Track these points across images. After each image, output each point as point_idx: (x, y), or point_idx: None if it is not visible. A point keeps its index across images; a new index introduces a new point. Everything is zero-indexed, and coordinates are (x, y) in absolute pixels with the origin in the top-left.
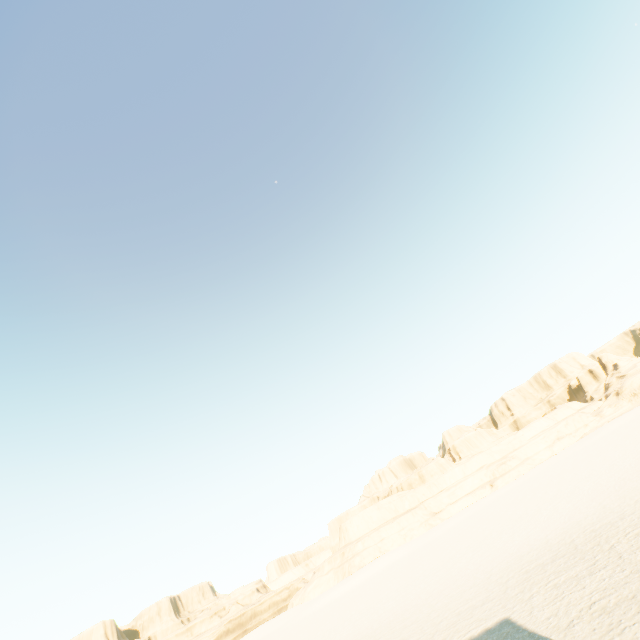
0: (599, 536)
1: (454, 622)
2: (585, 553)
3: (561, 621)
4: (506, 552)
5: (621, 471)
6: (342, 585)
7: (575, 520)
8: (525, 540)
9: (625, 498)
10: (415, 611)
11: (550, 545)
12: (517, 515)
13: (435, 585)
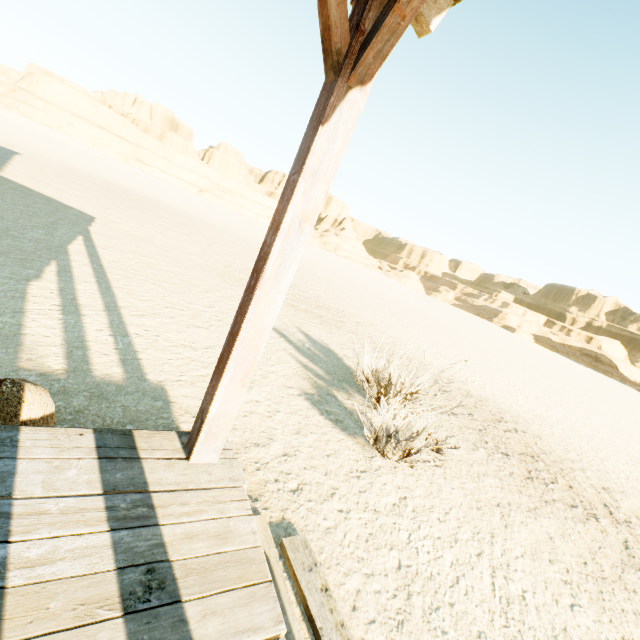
0: (145, 198)
1: None
2: (122, 190)
3: (36, 165)
4: (108, 176)
5: (230, 223)
6: None
7: (163, 200)
8: (129, 184)
9: (195, 214)
10: None
11: (126, 187)
12: (164, 192)
13: (38, 145)
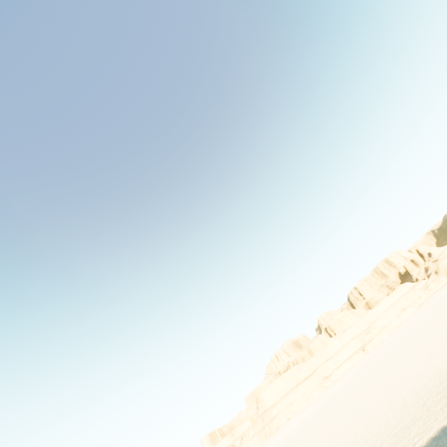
0: None
1: (395, 441)
2: None
3: None
4: (408, 386)
5: None
6: (268, 444)
7: None
8: (419, 375)
9: None
10: (350, 444)
11: (446, 372)
12: (399, 362)
13: (357, 423)
